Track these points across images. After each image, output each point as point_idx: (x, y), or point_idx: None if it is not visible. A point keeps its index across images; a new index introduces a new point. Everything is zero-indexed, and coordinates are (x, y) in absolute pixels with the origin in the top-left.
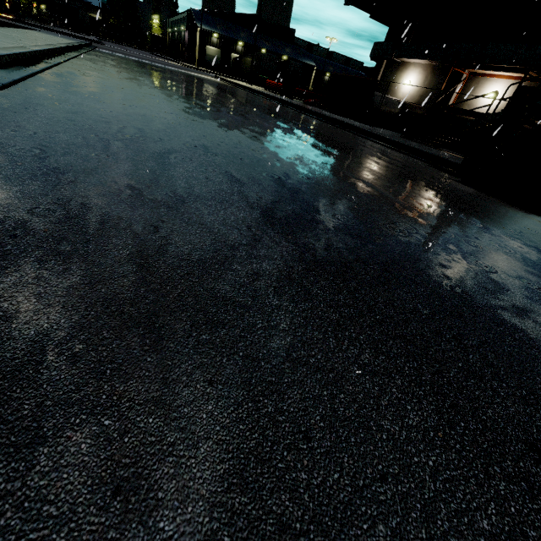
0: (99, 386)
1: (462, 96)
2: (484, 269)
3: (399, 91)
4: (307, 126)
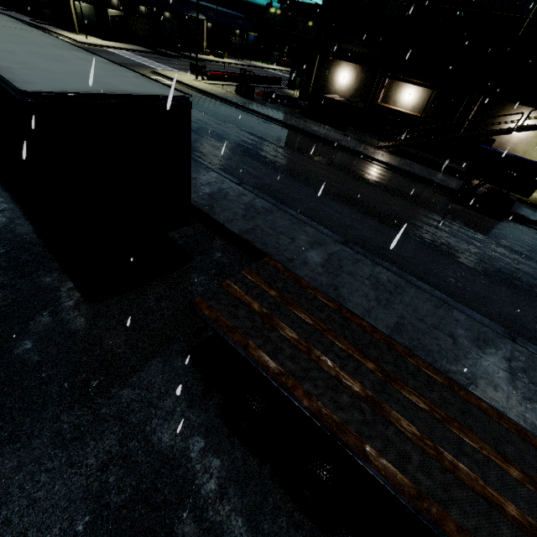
0: (531, 317)
1: (388, 94)
2: (520, 268)
3: (336, 83)
4: (357, 172)
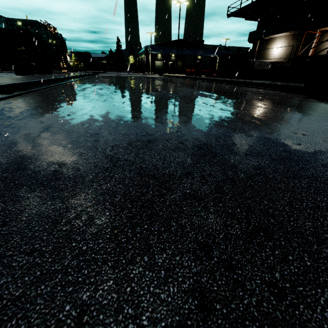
0: None
1: (318, 47)
2: (279, 139)
3: (271, 56)
4: (200, 86)
